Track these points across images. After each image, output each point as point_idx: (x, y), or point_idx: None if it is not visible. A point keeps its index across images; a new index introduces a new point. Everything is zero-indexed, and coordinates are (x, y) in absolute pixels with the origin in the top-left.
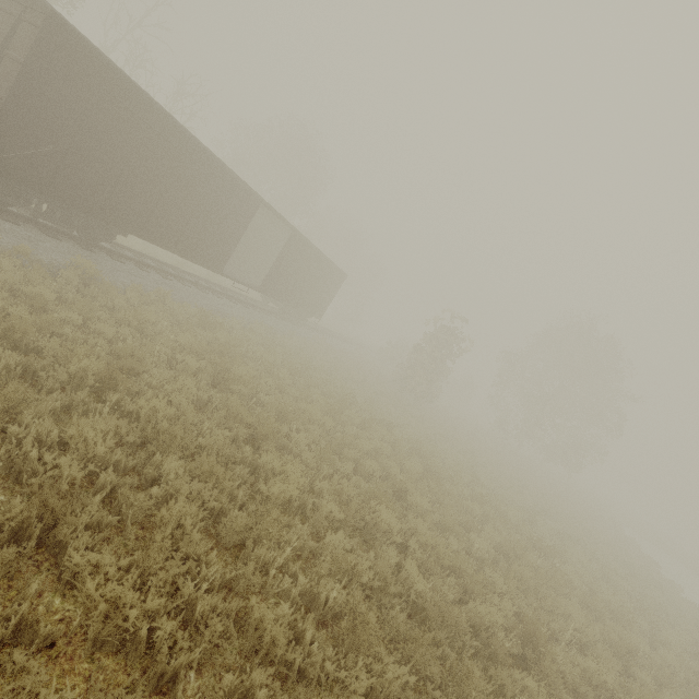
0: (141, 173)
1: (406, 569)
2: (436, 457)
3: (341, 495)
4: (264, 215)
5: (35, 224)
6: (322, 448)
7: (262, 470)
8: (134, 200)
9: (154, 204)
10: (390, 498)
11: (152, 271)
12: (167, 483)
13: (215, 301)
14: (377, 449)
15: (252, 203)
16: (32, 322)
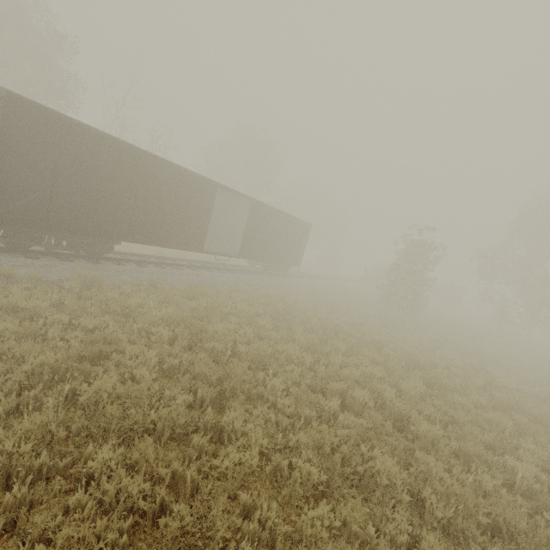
0: (113, 192)
1: (425, 546)
2: (438, 365)
3: (323, 444)
4: (230, 198)
5: (53, 255)
6: (303, 388)
7: (228, 432)
8: (115, 214)
9: (131, 213)
10: (390, 431)
11: (150, 265)
12: (99, 480)
13: (205, 275)
14: (367, 374)
15: (210, 189)
16: (18, 332)
